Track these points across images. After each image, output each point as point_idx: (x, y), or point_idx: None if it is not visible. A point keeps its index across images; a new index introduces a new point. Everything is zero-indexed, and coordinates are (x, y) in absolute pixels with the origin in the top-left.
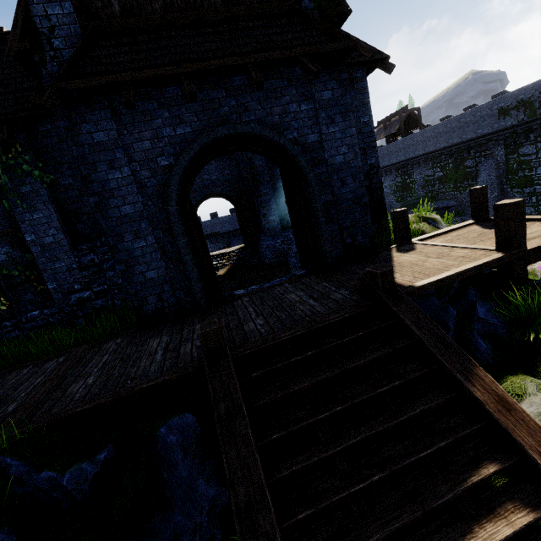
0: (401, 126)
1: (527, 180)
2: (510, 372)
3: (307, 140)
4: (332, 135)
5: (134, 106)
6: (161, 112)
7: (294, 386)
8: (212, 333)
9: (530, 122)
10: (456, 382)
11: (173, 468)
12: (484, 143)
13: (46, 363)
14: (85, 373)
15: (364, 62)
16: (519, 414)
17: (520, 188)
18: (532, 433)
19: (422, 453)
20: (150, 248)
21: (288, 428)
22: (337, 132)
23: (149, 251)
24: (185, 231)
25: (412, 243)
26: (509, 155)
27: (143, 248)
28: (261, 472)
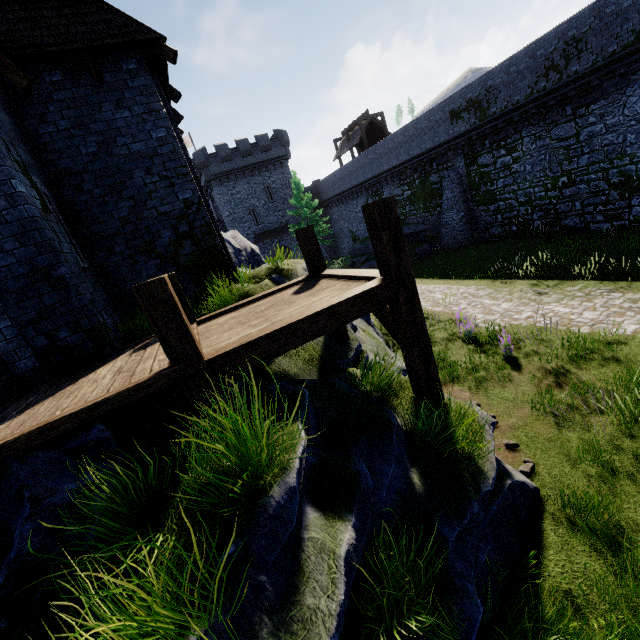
0: (363, 136)
1: (491, 195)
2: None
3: None
4: None
5: None
6: None
7: None
8: None
9: (482, 126)
10: None
11: None
12: (444, 153)
13: None
14: None
15: (120, 44)
16: None
17: (485, 206)
18: None
19: None
20: None
21: None
22: None
23: None
24: None
25: None
26: (469, 167)
27: None
28: None
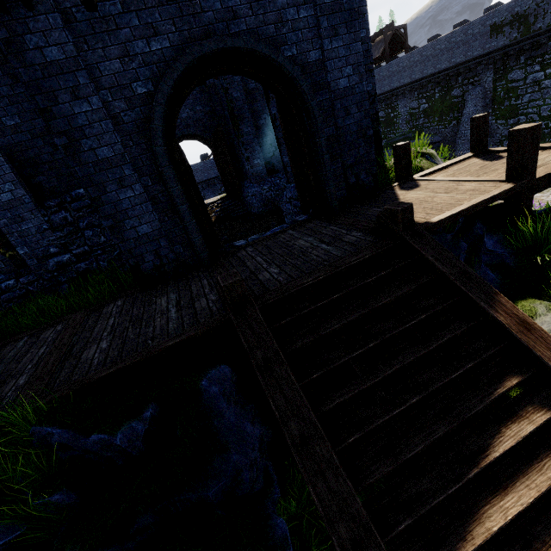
0: (385, 48)
1: (513, 110)
2: (519, 297)
3: (307, 59)
4: (335, 52)
5: (96, 6)
6: (127, 18)
7: (325, 329)
8: (235, 284)
9: (523, 41)
10: (479, 310)
11: (221, 416)
12: (473, 68)
13: (43, 333)
14: (94, 338)
15: None
16: (538, 332)
17: (504, 120)
18: (550, 347)
19: (453, 375)
20: (138, 198)
21: (326, 368)
22: (341, 47)
23: (138, 202)
24: (177, 176)
25: (414, 180)
26: (497, 82)
27: (130, 199)
28: (310, 409)
